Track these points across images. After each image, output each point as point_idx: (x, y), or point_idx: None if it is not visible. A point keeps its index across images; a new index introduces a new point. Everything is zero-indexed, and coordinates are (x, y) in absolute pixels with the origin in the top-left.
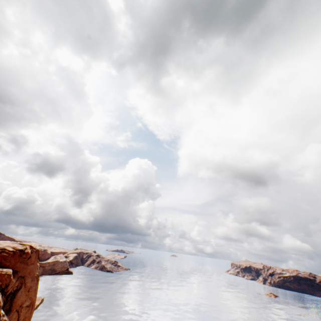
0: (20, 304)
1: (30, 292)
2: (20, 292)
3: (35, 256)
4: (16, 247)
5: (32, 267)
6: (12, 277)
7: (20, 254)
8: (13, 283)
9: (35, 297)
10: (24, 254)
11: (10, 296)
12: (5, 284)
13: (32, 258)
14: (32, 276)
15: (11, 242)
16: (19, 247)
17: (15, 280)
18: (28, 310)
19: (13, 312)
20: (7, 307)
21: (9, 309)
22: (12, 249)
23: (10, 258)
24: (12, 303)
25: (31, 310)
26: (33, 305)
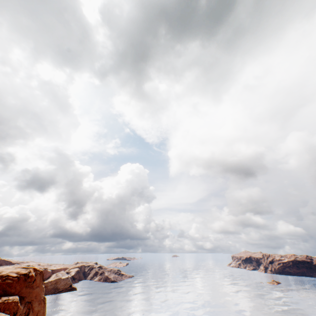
0: None
1: None
2: None
3: (39, 278)
4: (19, 271)
5: (38, 290)
6: (19, 304)
7: (25, 279)
8: (21, 310)
9: None
10: (28, 277)
11: None
12: (13, 313)
13: (37, 281)
14: (38, 300)
15: (14, 267)
16: (22, 271)
17: (23, 306)
18: None
19: None
20: None
21: None
22: (16, 275)
23: (15, 284)
24: None
25: None
26: None
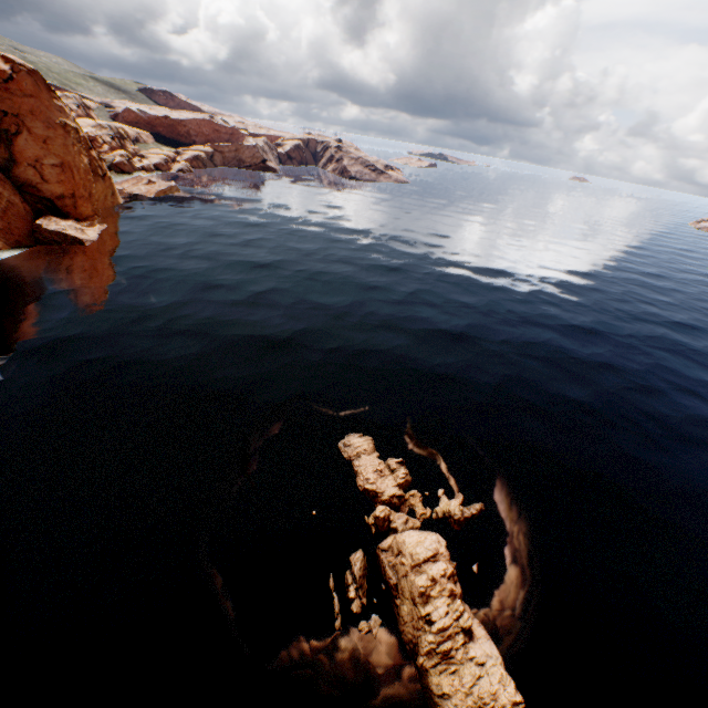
0: (34, 159)
1: (51, 146)
2: (24, 140)
3: (31, 82)
4: None
5: (34, 103)
6: None
7: None
8: None
9: (72, 158)
10: None
11: None
12: None
13: (24, 86)
14: (45, 121)
15: None
16: None
17: None
18: (63, 173)
19: (24, 166)
20: (6, 156)
21: (13, 160)
22: None
23: None
24: (14, 154)
25: (71, 175)
26: (73, 169)
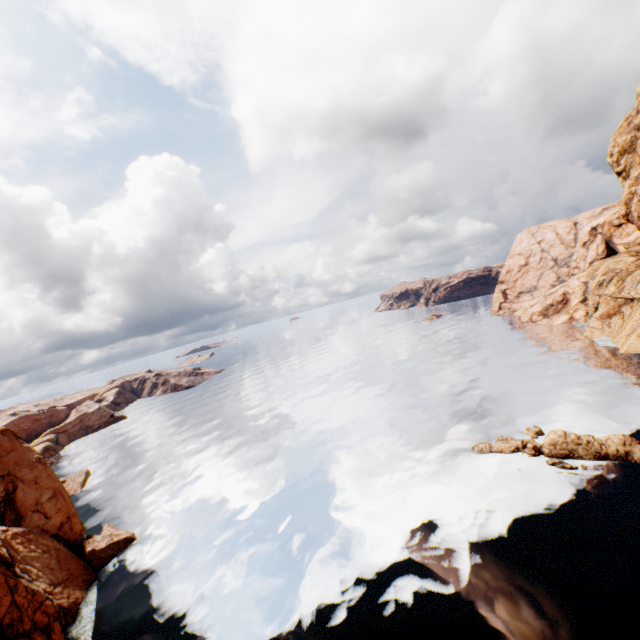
0: (34, 503)
1: (41, 483)
2: (21, 491)
3: (7, 439)
4: None
5: (15, 455)
6: None
7: None
8: None
9: (58, 483)
10: None
11: (2, 506)
12: None
13: (4, 445)
14: (27, 465)
15: None
16: None
17: None
18: (58, 500)
19: (29, 516)
20: (12, 516)
21: (19, 516)
22: None
23: None
24: (18, 509)
25: (63, 498)
26: (62, 492)
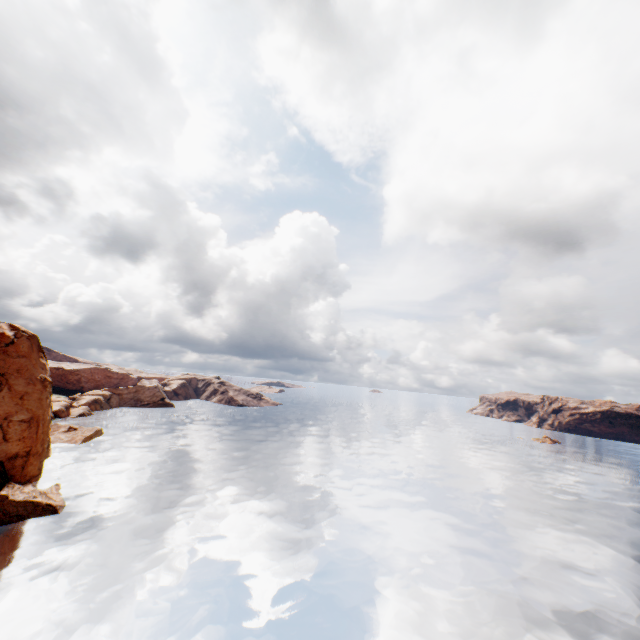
0: (4, 416)
1: (26, 401)
2: (0, 397)
3: (28, 344)
4: None
5: (24, 362)
6: None
7: None
8: None
9: (43, 411)
10: None
11: None
12: None
13: (21, 347)
14: (27, 377)
15: None
16: None
17: None
18: (29, 428)
19: None
20: None
21: None
22: None
23: None
24: None
25: (36, 429)
26: (40, 422)
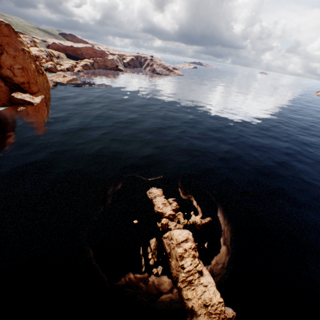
0: (10, 66)
1: (17, 59)
2: (4, 57)
3: (7, 30)
4: None
5: (8, 39)
6: None
7: None
8: None
9: (27, 65)
10: None
11: None
12: None
13: (4, 31)
14: (14, 48)
15: None
16: None
17: None
18: (23, 72)
19: (5, 69)
20: None
21: None
22: None
23: None
24: (0, 63)
25: (27, 73)
26: (28, 70)
